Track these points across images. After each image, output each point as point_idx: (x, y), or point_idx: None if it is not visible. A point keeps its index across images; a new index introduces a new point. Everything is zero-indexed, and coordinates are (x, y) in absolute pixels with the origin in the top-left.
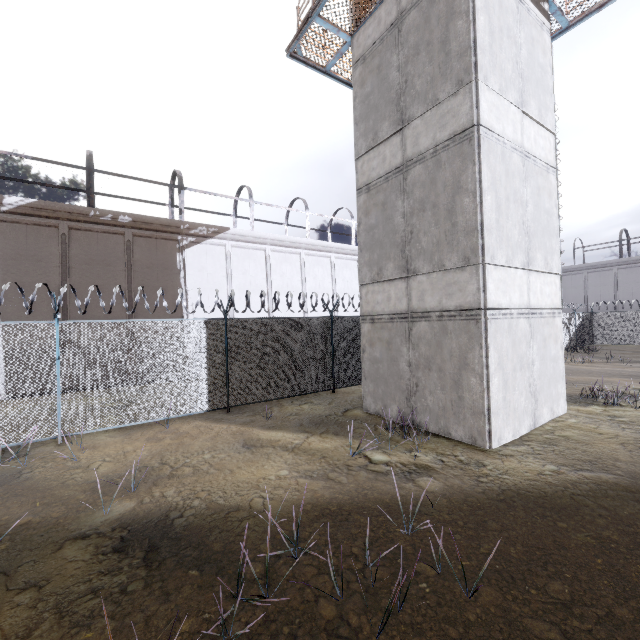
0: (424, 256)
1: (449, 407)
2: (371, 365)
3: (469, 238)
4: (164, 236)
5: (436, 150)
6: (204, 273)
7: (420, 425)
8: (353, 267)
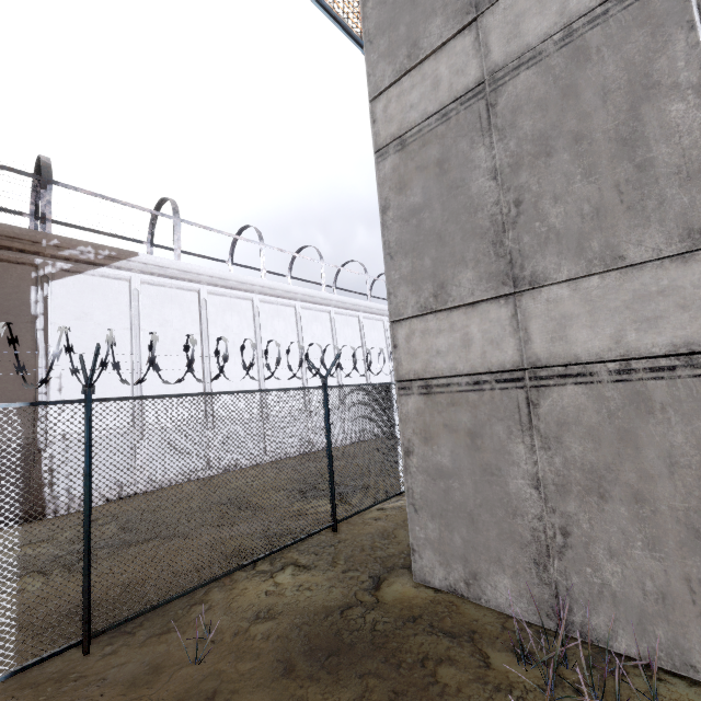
0: (559, 245)
1: (682, 595)
2: (429, 482)
3: (698, 186)
4: (4, 255)
5: (571, 31)
6: (87, 322)
7: (586, 632)
8: (325, 321)
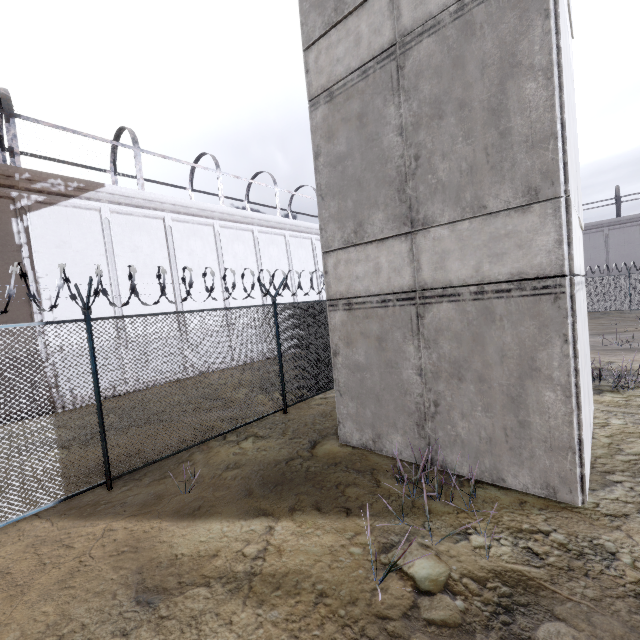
0: (444, 194)
1: (500, 438)
2: (350, 374)
3: (537, 153)
4: None
5: (463, 5)
6: (66, 250)
7: (445, 465)
8: (280, 243)
